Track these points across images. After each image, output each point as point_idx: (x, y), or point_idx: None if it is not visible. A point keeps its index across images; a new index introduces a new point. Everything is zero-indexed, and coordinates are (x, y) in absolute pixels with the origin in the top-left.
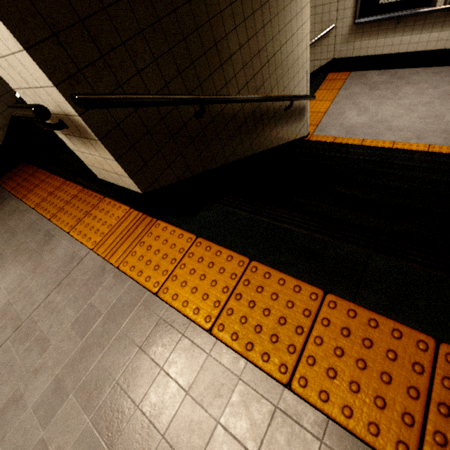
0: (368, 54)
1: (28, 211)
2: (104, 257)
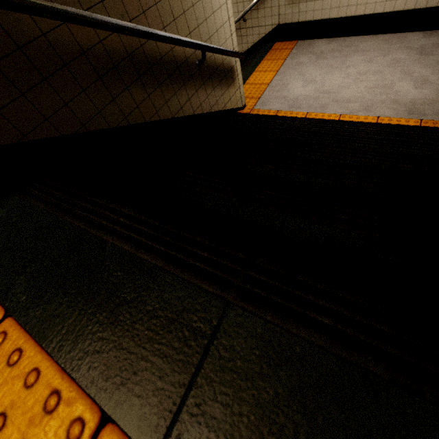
0: (315, 18)
1: None
2: None
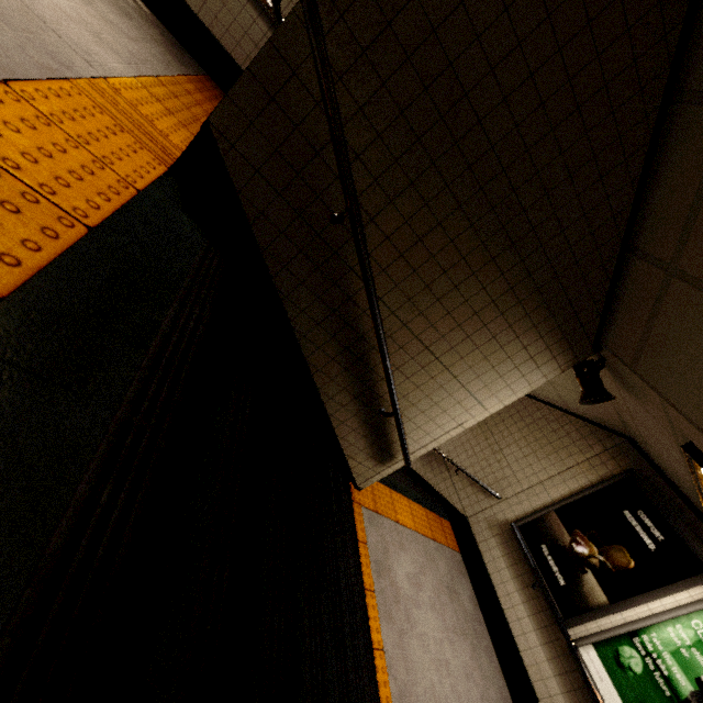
0: (488, 566)
1: (168, 70)
2: (89, 80)
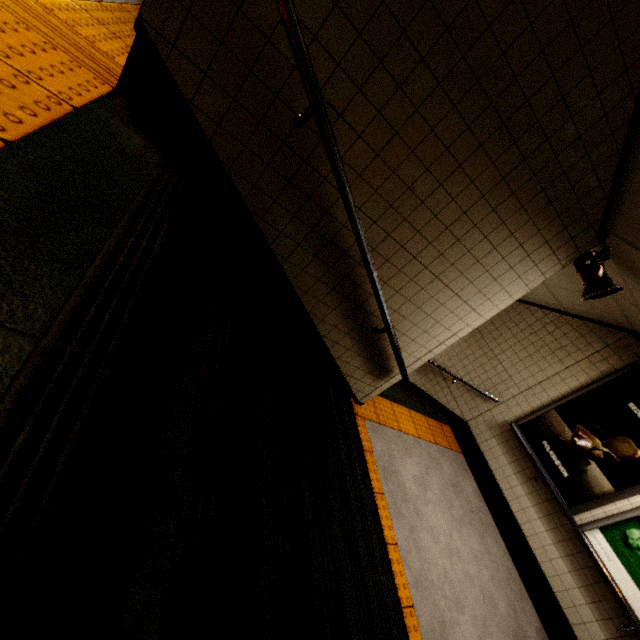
0: (490, 463)
1: None
2: None
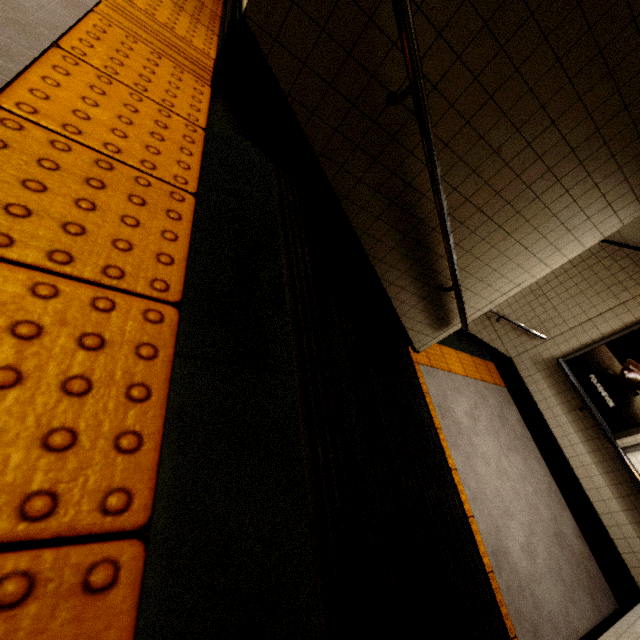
0: (534, 396)
1: None
2: (107, 0)
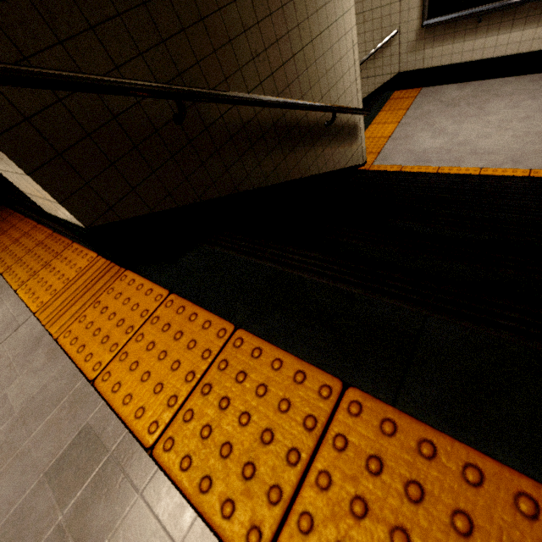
0: (443, 64)
1: None
2: (45, 324)
